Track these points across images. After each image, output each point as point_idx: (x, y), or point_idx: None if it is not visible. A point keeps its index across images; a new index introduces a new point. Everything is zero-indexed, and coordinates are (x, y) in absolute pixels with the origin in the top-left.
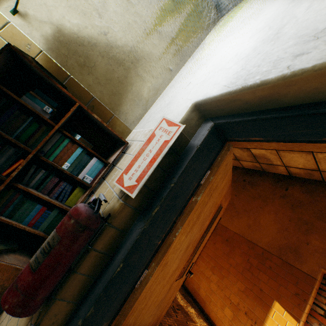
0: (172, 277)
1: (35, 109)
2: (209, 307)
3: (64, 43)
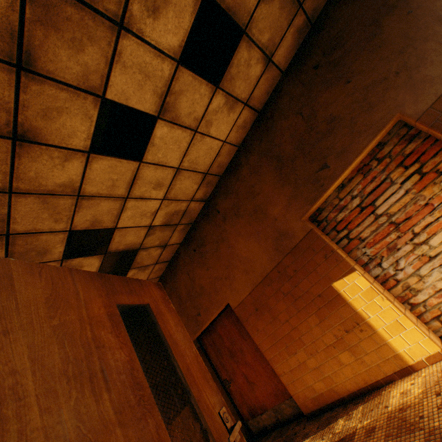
0: None
1: None
2: (340, 386)
3: None
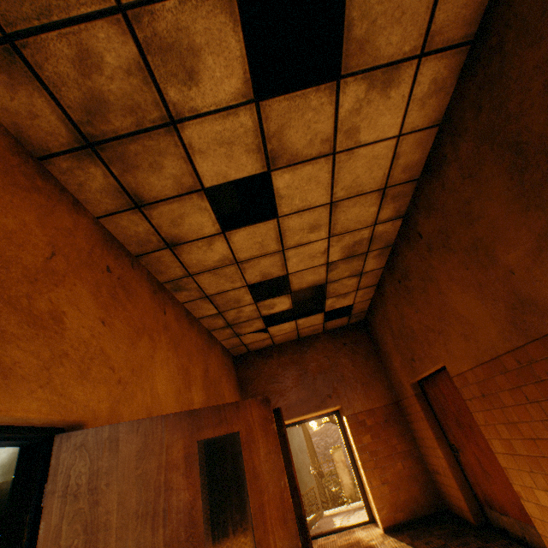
0: None
1: None
2: None
3: (9, 470)
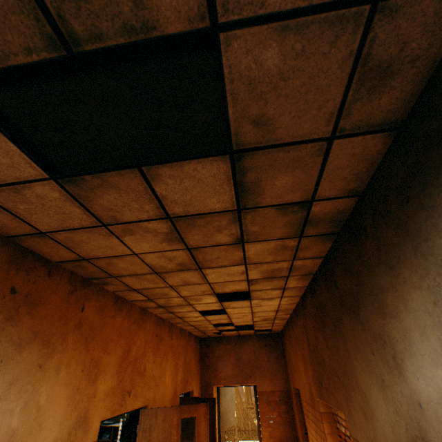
0: None
1: (105, 438)
2: None
3: None
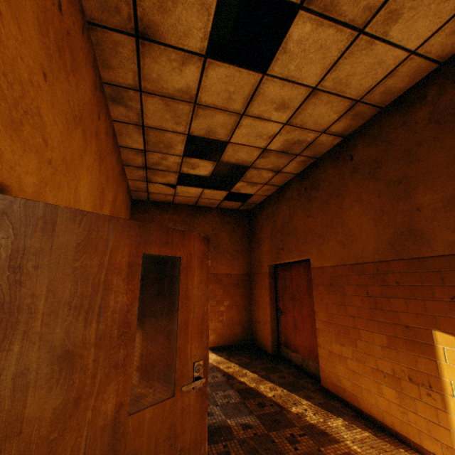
0: (90, 415)
1: None
2: (364, 402)
3: None
